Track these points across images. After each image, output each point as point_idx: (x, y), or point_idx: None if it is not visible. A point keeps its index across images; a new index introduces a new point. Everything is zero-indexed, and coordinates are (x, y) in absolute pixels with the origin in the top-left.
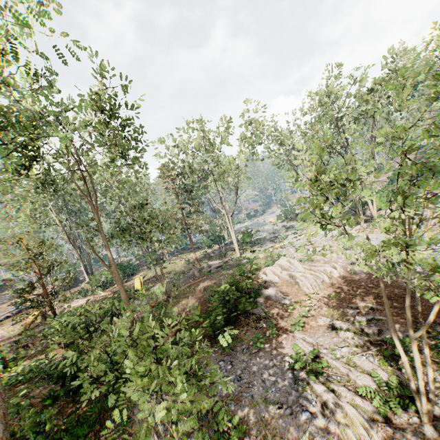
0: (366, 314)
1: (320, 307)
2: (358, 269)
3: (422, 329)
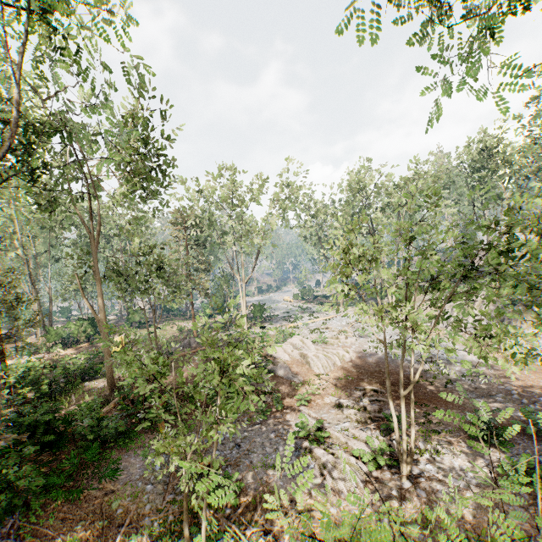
0: (371, 396)
1: (329, 387)
2: (369, 356)
3: (409, 387)
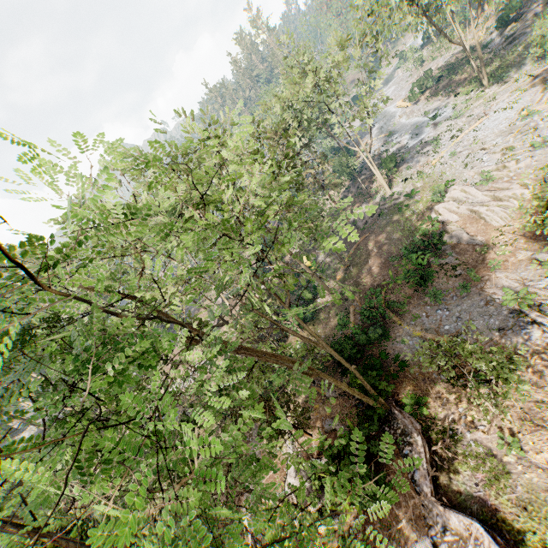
0: None
1: (517, 242)
2: None
3: None
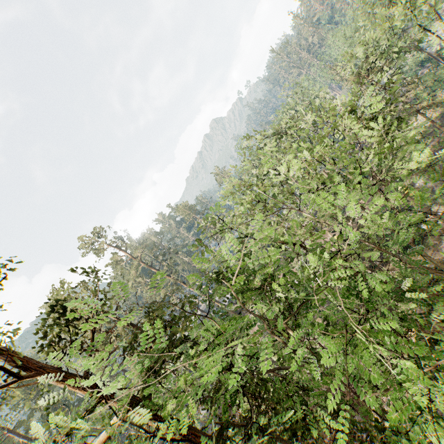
0: None
1: None
2: None
3: None
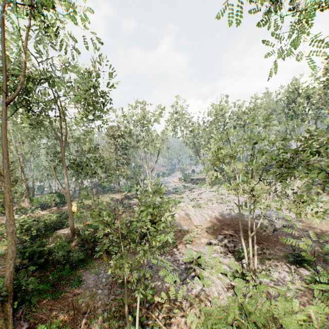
0: (228, 238)
1: (203, 233)
2: (227, 215)
3: (254, 231)
